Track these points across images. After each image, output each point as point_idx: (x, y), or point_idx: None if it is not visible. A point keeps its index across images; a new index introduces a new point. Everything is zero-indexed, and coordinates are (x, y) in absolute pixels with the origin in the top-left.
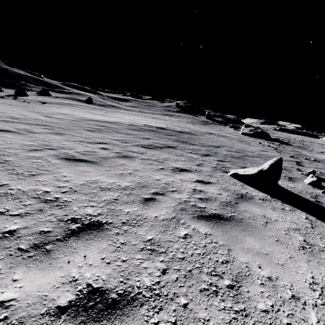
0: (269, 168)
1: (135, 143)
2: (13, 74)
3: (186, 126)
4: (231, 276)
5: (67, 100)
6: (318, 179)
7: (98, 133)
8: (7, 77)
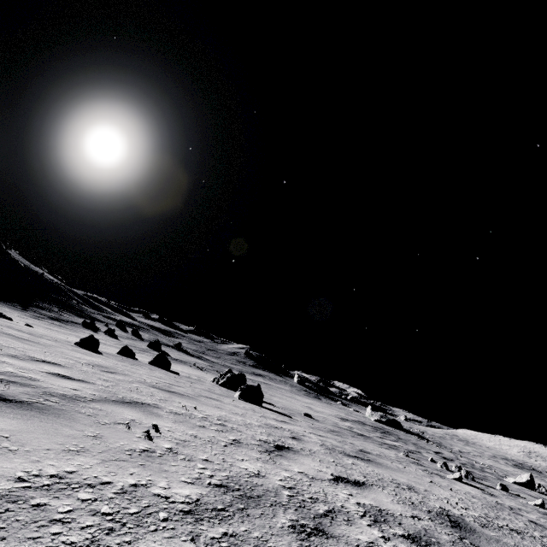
0: (530, 478)
1: (439, 456)
2: (53, 283)
3: (342, 411)
4: None
5: (172, 349)
6: None
7: (406, 444)
8: (53, 290)
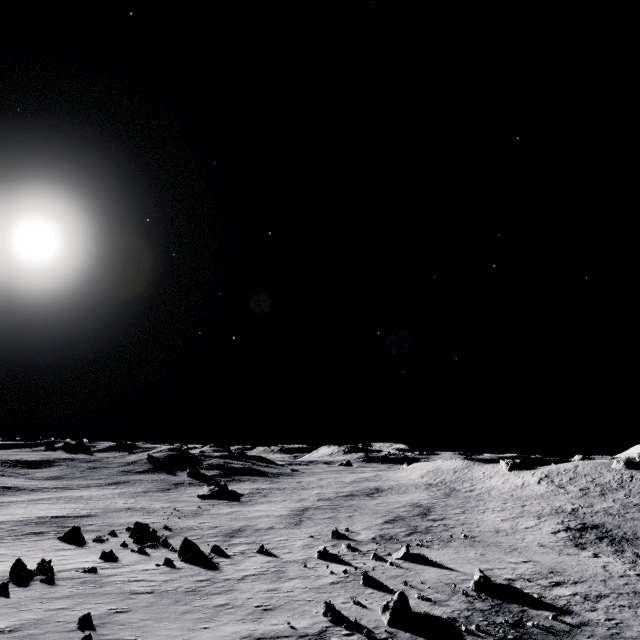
0: (69, 530)
1: (12, 535)
2: None
3: (109, 504)
4: (14, 550)
5: None
6: (113, 531)
7: None
8: None
